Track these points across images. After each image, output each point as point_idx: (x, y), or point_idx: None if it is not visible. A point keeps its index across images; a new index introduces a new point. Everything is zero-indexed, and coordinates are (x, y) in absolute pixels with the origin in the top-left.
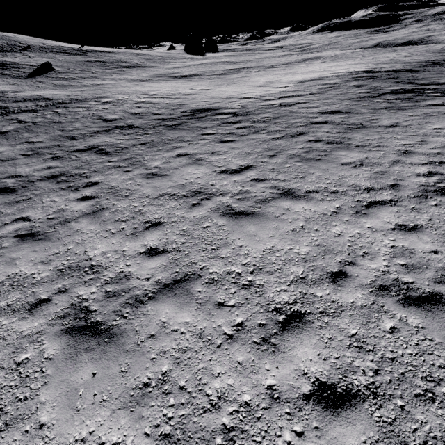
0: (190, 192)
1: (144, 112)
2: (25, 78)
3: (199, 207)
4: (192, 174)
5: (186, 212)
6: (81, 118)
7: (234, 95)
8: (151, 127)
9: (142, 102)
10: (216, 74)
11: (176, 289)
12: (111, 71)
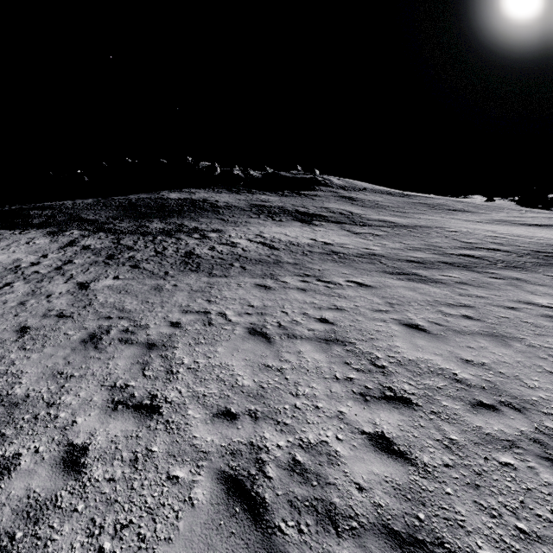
0: None
1: (505, 243)
2: (368, 207)
3: None
4: None
5: None
6: (436, 237)
7: None
8: (525, 254)
9: (495, 236)
10: None
11: None
12: (437, 211)
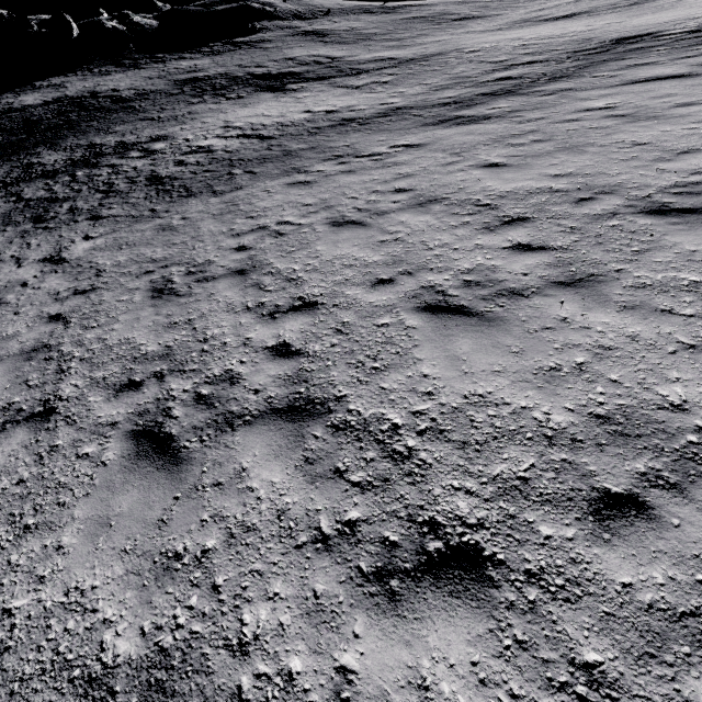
0: (671, 77)
1: (539, 51)
2: (350, 43)
3: (692, 80)
4: (663, 70)
5: (677, 84)
6: (458, 65)
7: (678, 18)
8: (565, 58)
9: (525, 45)
10: (620, 6)
11: (700, 102)
12: (442, 27)
